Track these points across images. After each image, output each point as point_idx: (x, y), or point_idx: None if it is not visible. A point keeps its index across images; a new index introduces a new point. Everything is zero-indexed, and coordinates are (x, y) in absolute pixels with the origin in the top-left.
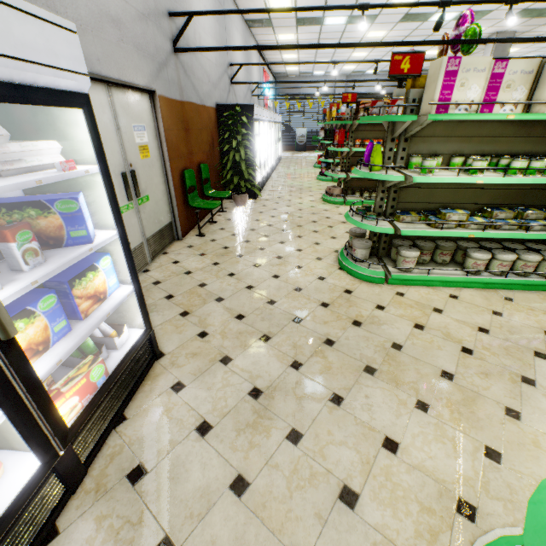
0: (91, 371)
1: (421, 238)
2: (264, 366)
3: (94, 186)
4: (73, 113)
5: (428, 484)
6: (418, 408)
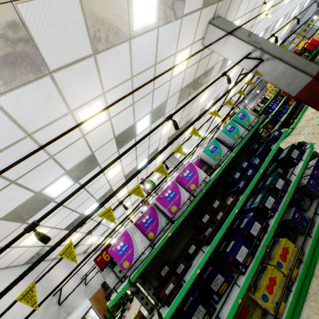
0: None
1: None
2: None
3: None
4: (90, 310)
5: None
6: None
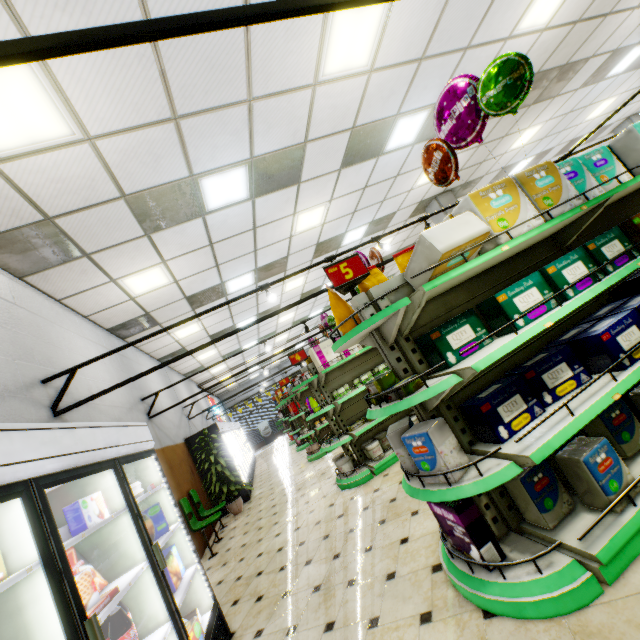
0: (194, 626)
1: (377, 433)
2: (315, 574)
3: (159, 499)
4: (146, 462)
5: (426, 537)
6: (413, 515)
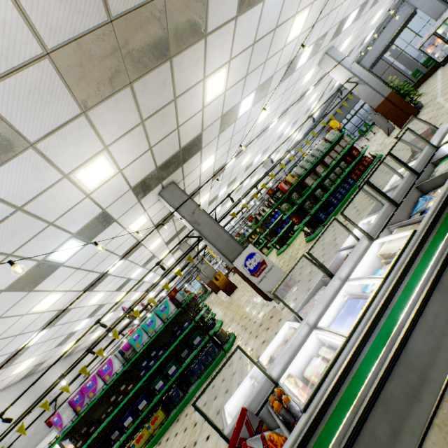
0: None
1: None
2: None
3: None
4: None
5: None
6: None
